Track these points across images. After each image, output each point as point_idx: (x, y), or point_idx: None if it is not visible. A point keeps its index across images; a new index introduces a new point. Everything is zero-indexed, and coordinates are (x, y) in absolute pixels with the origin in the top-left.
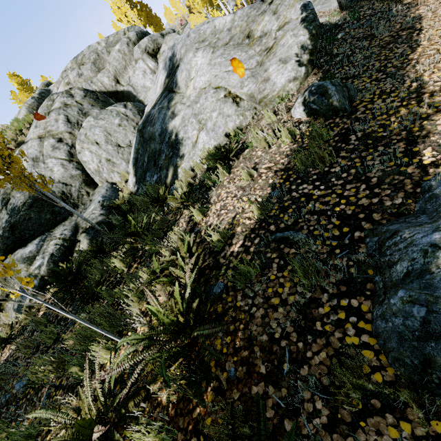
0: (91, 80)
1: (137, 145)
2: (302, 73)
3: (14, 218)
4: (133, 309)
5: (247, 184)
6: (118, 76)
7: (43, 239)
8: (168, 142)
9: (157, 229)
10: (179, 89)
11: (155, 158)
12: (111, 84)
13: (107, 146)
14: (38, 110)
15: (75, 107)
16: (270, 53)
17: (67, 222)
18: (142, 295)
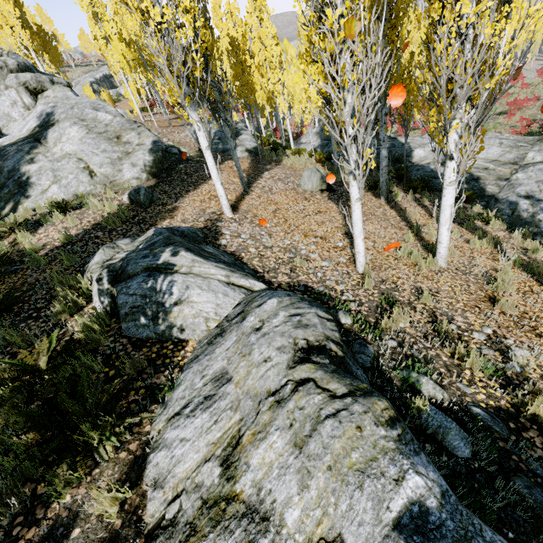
0: None
1: None
2: (143, 177)
3: None
4: None
5: (70, 226)
6: None
7: None
8: (17, 181)
9: None
10: (47, 143)
11: None
12: None
13: None
14: None
15: None
16: (128, 156)
17: None
18: None
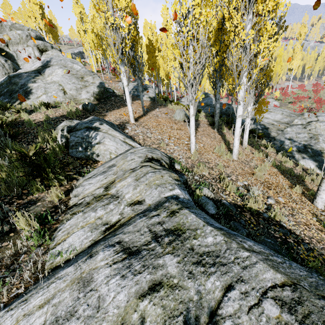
0: None
1: (3, 82)
2: (92, 99)
3: None
4: None
5: (49, 114)
6: (10, 44)
7: None
8: (24, 90)
9: None
10: (44, 75)
11: (12, 92)
12: (1, 43)
13: None
14: None
15: None
16: (85, 87)
17: None
18: None
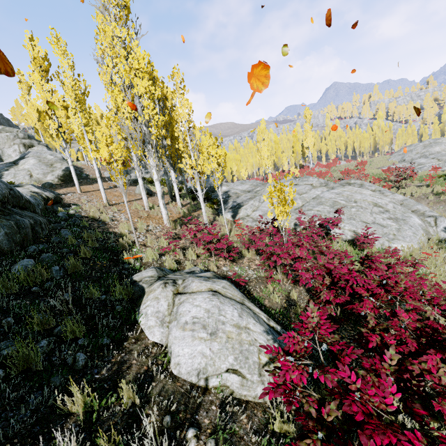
0: None
1: None
2: (56, 180)
3: None
4: None
5: None
6: None
7: None
8: None
9: None
10: (18, 165)
11: None
12: None
13: None
14: None
15: None
16: (52, 172)
17: None
18: None
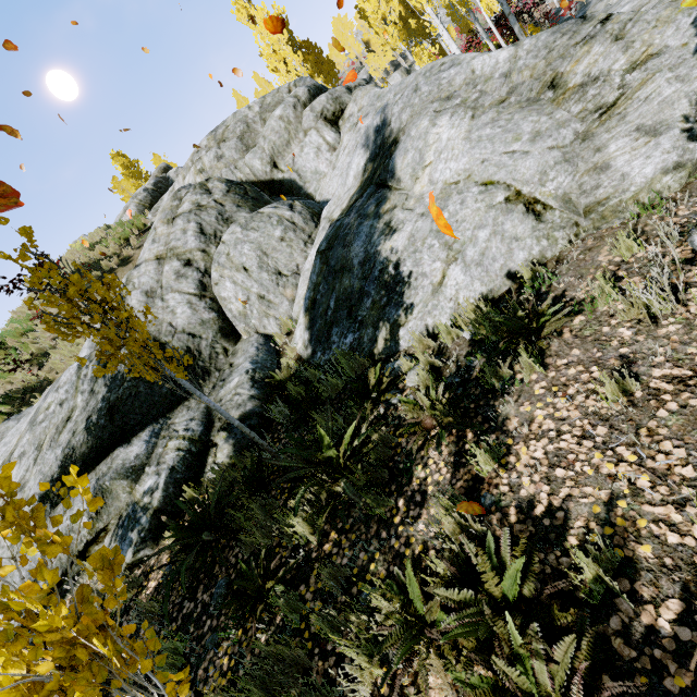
0: (236, 164)
1: (315, 277)
2: (695, 154)
3: (114, 394)
4: (362, 687)
5: (615, 410)
6: (277, 157)
7: (155, 432)
8: (379, 279)
9: (378, 463)
10: (398, 183)
11: (350, 304)
12: (264, 169)
13: (260, 274)
14: (158, 215)
15: (213, 210)
16: (610, 115)
17: (193, 403)
18: (375, 647)
